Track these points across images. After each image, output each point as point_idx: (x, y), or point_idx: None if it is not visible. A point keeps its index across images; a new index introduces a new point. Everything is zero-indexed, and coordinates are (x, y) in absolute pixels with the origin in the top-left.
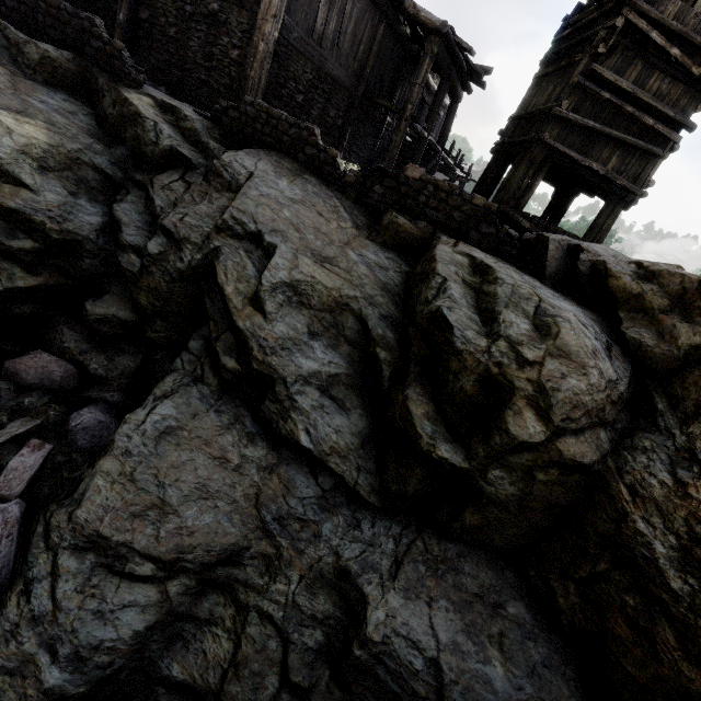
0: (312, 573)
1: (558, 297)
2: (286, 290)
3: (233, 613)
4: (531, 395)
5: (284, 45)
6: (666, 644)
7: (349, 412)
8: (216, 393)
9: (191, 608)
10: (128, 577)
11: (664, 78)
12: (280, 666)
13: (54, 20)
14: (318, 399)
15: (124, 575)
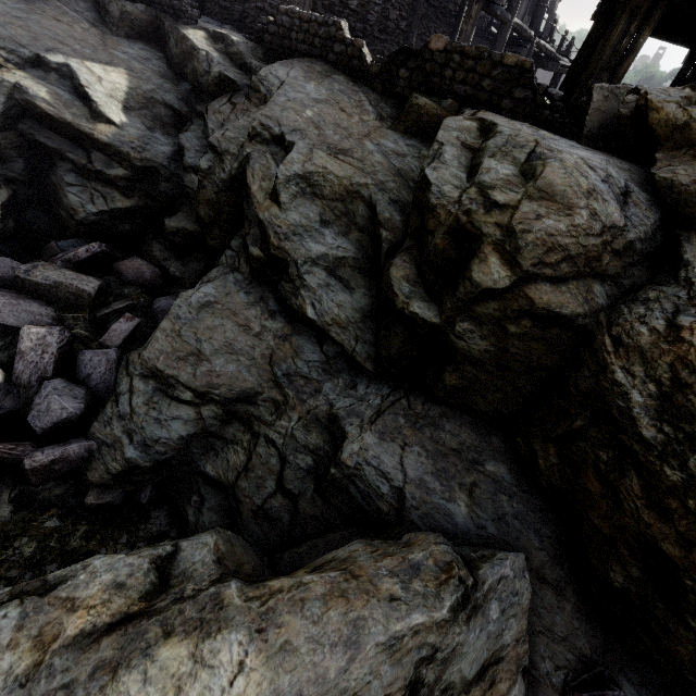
0: (309, 416)
1: (577, 147)
2: (299, 182)
3: (249, 438)
4: (498, 240)
5: None
6: (630, 493)
7: (354, 291)
8: (247, 280)
9: (220, 430)
10: (176, 400)
11: None
12: (278, 476)
13: None
14: (324, 278)
15: (173, 398)
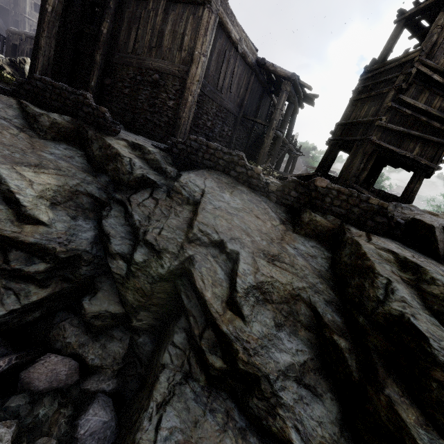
0: None
1: None
2: (255, 292)
3: None
4: None
5: (201, 95)
6: None
7: (322, 397)
8: (205, 389)
9: None
10: None
11: (442, 99)
12: None
13: (57, 96)
14: (296, 390)
15: None
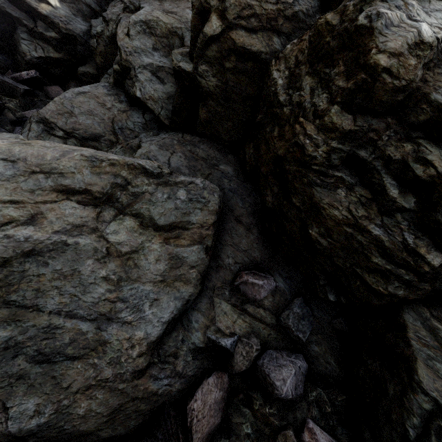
0: (127, 146)
1: None
2: (142, 25)
3: None
4: (217, 6)
5: None
6: (272, 138)
7: (165, 84)
8: (111, 86)
9: None
10: (53, 135)
11: None
12: None
13: None
14: (149, 77)
15: (52, 135)
